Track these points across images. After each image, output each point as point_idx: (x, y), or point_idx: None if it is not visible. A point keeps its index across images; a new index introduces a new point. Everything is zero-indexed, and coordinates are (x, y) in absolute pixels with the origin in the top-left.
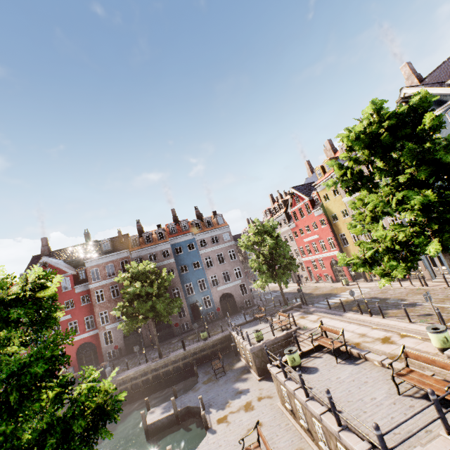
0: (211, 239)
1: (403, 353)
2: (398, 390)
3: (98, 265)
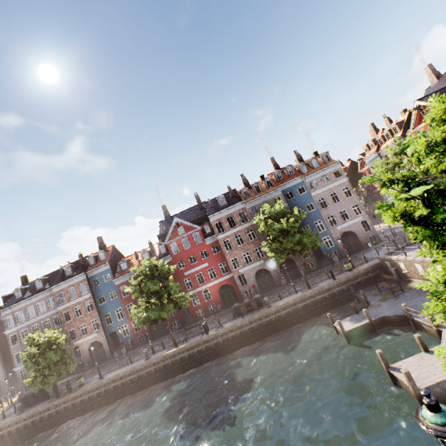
0: (321, 179)
1: None
2: None
3: (220, 219)
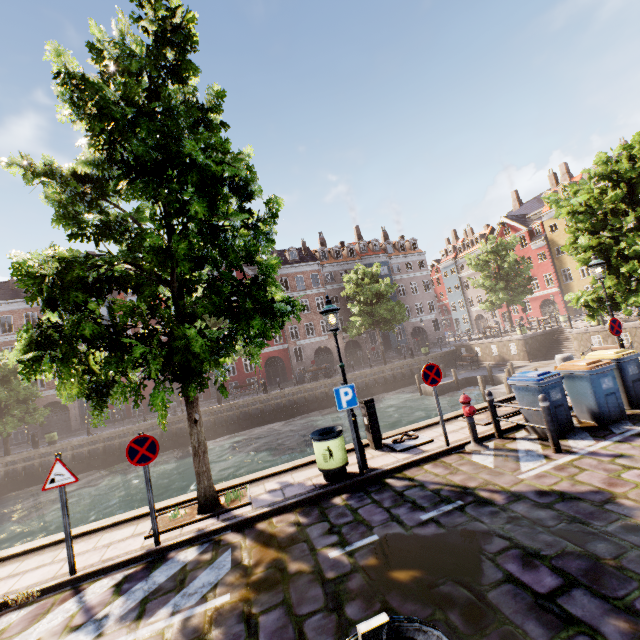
0: (405, 265)
1: None
2: None
3: (287, 274)
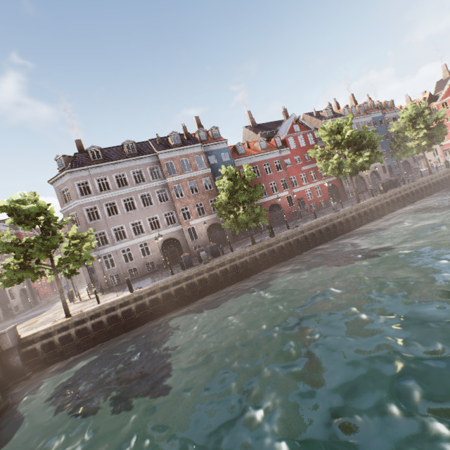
0: (392, 118)
1: None
2: None
3: None
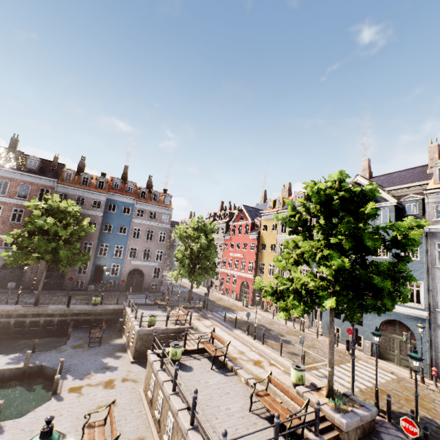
0: (150, 213)
1: (269, 378)
2: (250, 407)
3: (12, 179)
